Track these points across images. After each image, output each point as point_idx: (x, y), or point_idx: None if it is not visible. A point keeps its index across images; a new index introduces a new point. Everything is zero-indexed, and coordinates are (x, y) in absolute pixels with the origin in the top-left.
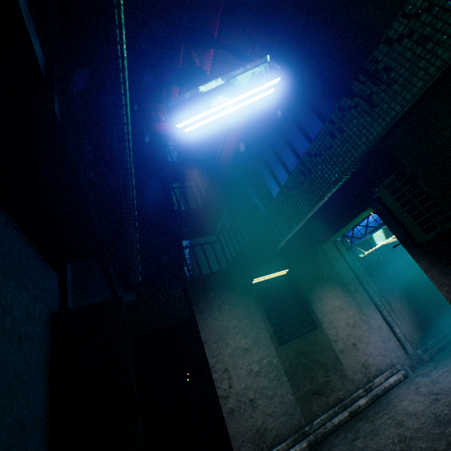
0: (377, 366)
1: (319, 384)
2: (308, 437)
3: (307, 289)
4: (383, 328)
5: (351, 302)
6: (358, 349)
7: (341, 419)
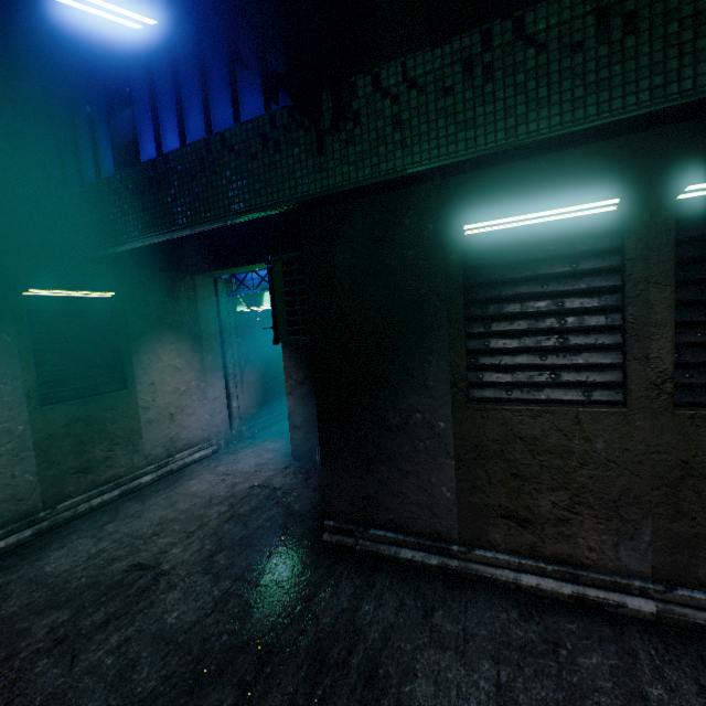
0: (189, 441)
1: (93, 460)
2: (39, 525)
3: (137, 334)
4: (220, 401)
5: (197, 364)
6: (175, 421)
7: (106, 500)
